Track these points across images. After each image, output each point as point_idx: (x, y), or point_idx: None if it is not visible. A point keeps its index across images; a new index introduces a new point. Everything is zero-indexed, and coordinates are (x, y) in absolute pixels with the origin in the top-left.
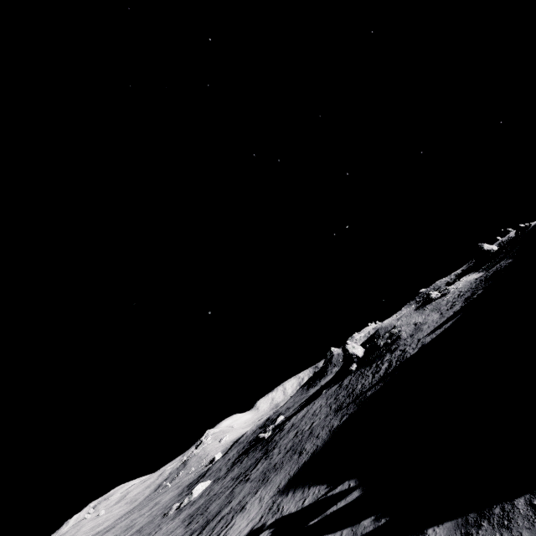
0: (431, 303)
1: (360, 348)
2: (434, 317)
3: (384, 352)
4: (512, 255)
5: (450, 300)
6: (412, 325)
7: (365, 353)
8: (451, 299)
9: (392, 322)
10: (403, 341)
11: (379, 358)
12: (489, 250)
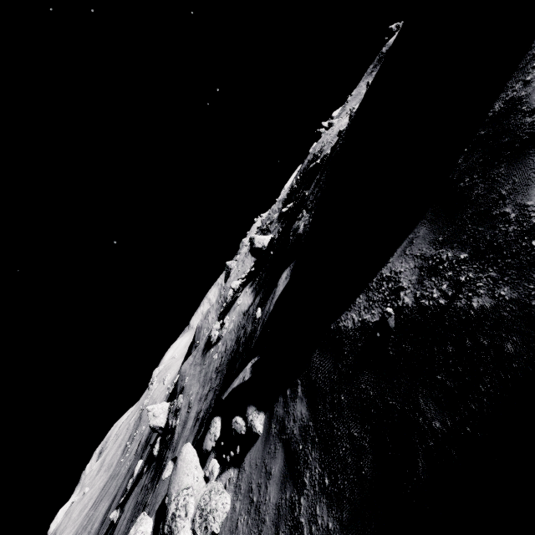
0: (210, 352)
1: (163, 413)
2: (190, 422)
3: (162, 459)
4: (263, 294)
5: (213, 372)
6: (187, 405)
7: (166, 421)
8: (214, 369)
9: (188, 364)
10: (170, 453)
11: (157, 472)
12: (261, 248)
